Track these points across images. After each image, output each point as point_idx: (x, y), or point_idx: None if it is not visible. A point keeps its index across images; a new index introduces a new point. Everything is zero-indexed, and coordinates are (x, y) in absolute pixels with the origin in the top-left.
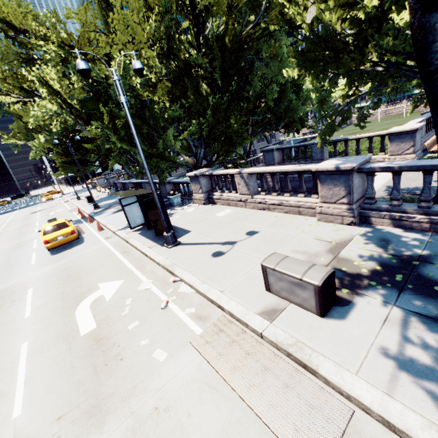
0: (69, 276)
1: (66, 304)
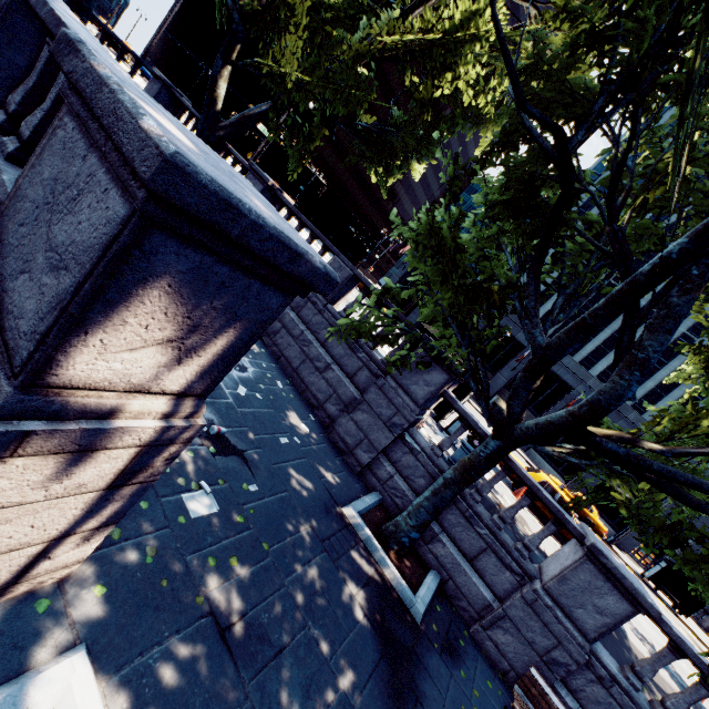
0: None
1: None
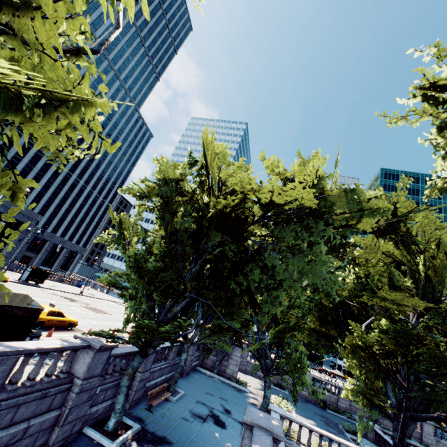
0: None
1: None
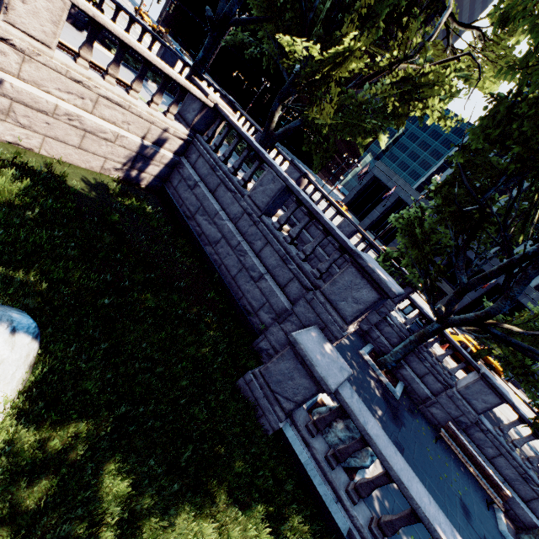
0: None
1: None
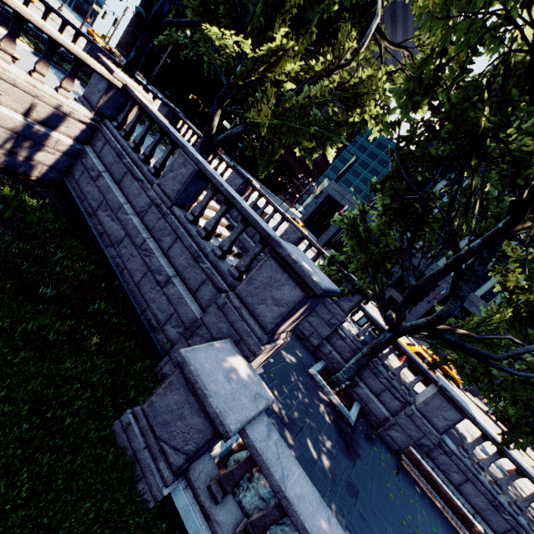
0: None
1: None
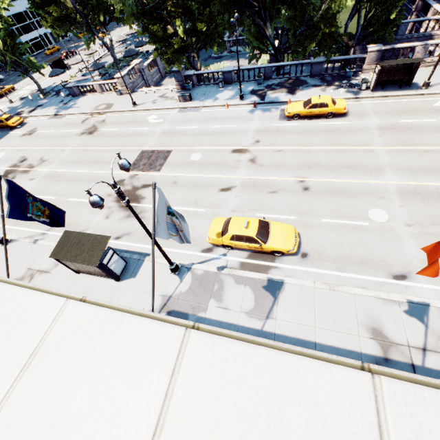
0: (404, 112)
1: (439, 113)
